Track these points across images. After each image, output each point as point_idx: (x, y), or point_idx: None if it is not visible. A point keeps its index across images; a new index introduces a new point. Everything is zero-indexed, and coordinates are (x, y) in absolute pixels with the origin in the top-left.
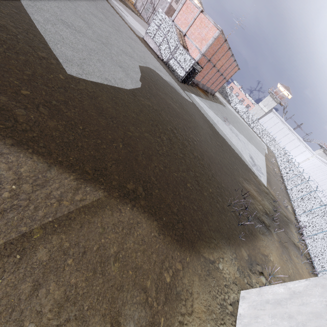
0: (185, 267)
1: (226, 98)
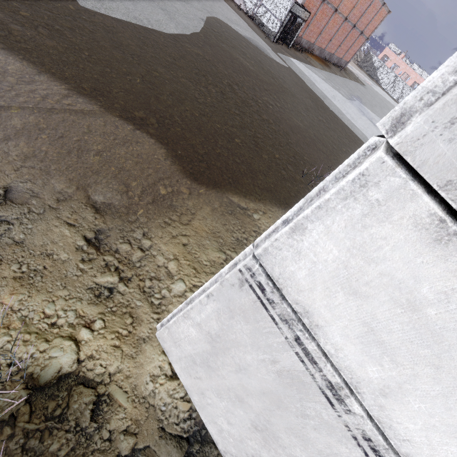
0: (194, 195)
1: (373, 76)
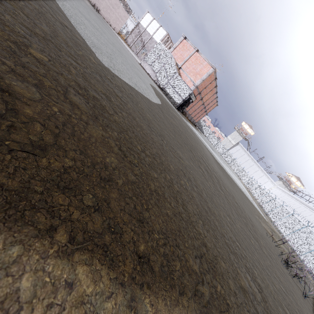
0: None
1: (201, 129)
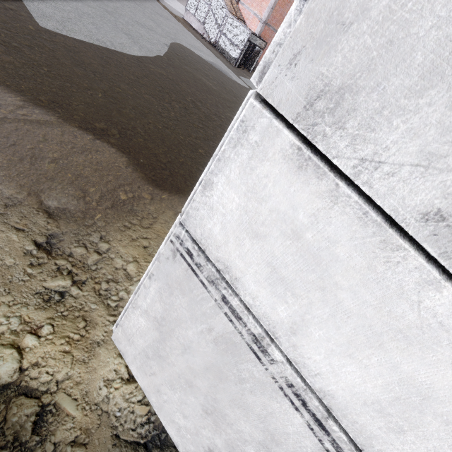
0: (156, 200)
1: None
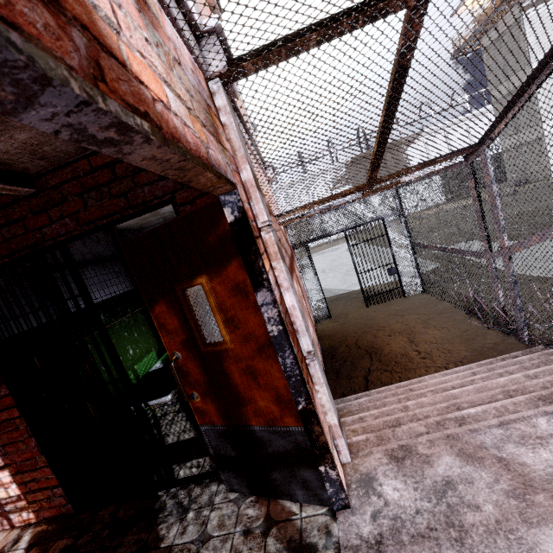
0: None
1: None
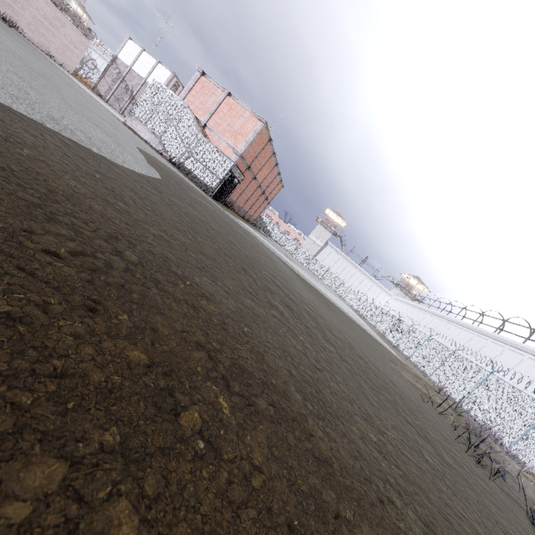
0: None
1: (265, 230)
